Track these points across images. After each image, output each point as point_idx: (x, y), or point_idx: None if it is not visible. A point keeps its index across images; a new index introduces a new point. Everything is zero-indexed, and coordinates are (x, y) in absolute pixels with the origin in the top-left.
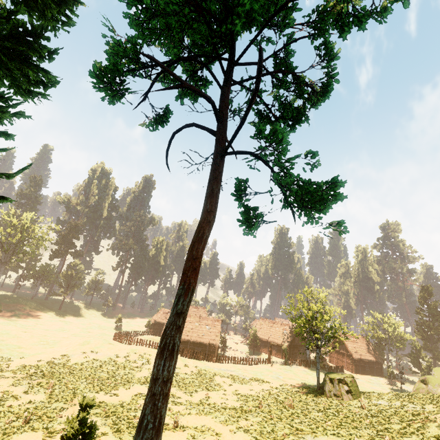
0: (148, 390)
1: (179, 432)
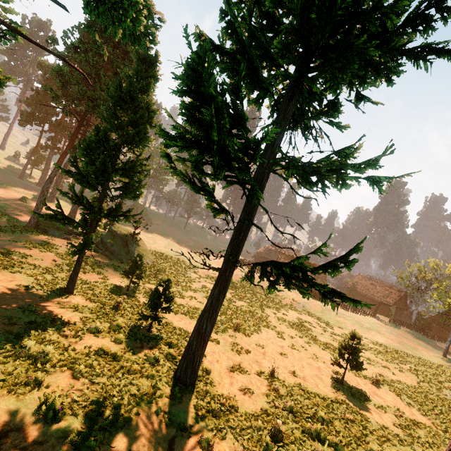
0: None
1: None
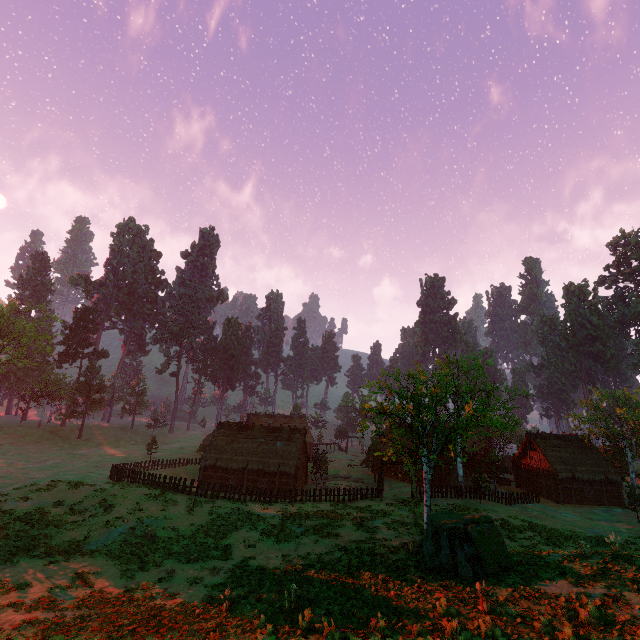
0: None
1: None
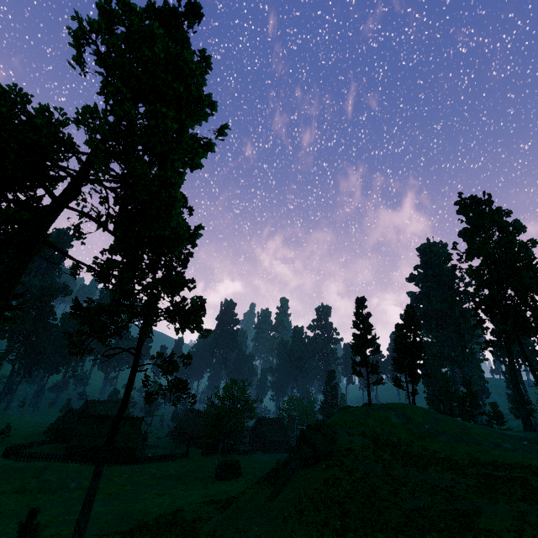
0: (86, 494)
1: (91, 526)
